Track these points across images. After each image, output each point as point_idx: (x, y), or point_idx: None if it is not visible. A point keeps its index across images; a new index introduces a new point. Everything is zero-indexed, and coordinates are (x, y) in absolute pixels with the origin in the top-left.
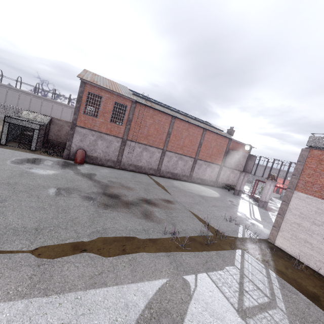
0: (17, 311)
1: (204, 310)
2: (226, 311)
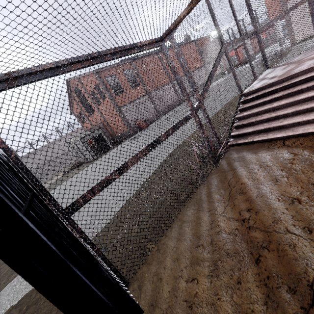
0: None
1: None
2: None
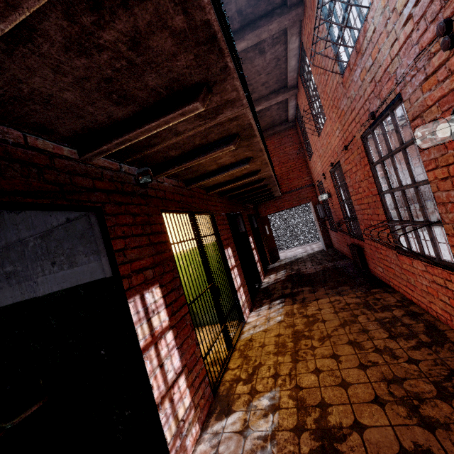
0: None
1: None
2: None
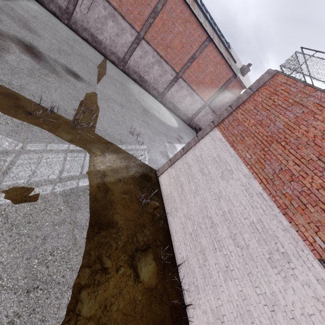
0: None
1: None
2: None
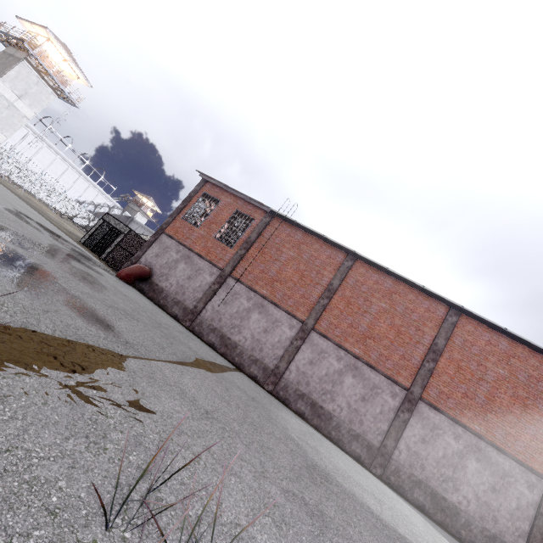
0: None
1: None
2: None
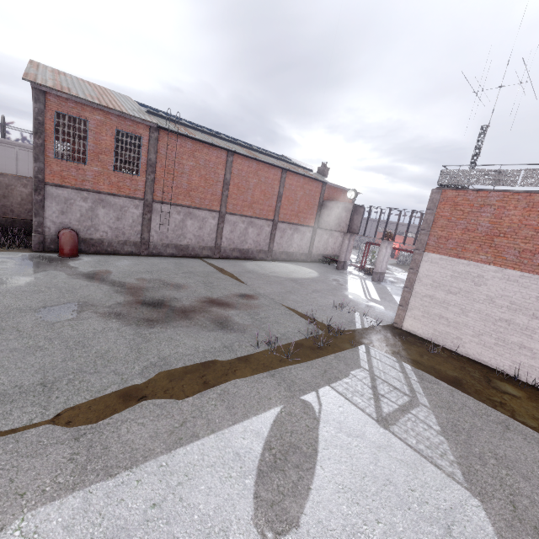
0: (74, 510)
1: (338, 432)
2: (364, 425)
